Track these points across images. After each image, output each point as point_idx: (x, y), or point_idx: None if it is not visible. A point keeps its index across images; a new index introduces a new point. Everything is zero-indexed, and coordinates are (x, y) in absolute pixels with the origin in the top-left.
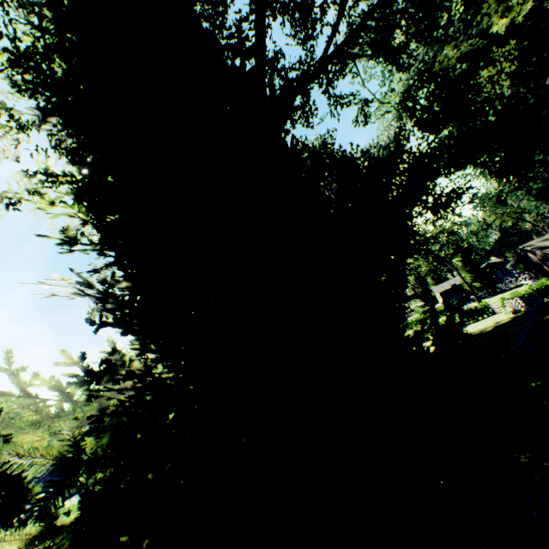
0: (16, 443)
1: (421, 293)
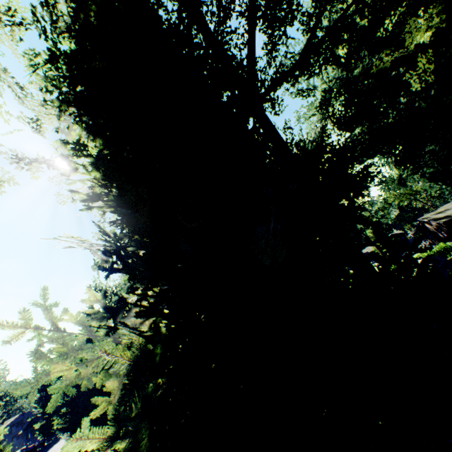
0: (49, 372)
1: (374, 241)
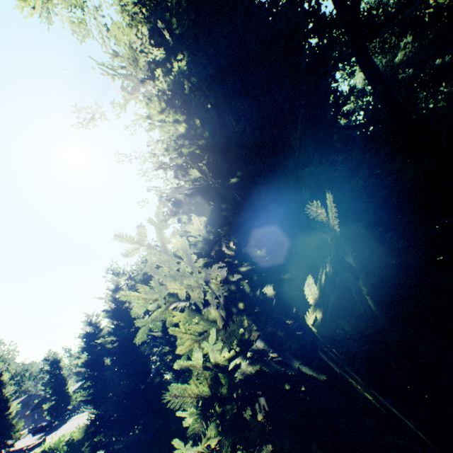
0: (166, 287)
1: None
